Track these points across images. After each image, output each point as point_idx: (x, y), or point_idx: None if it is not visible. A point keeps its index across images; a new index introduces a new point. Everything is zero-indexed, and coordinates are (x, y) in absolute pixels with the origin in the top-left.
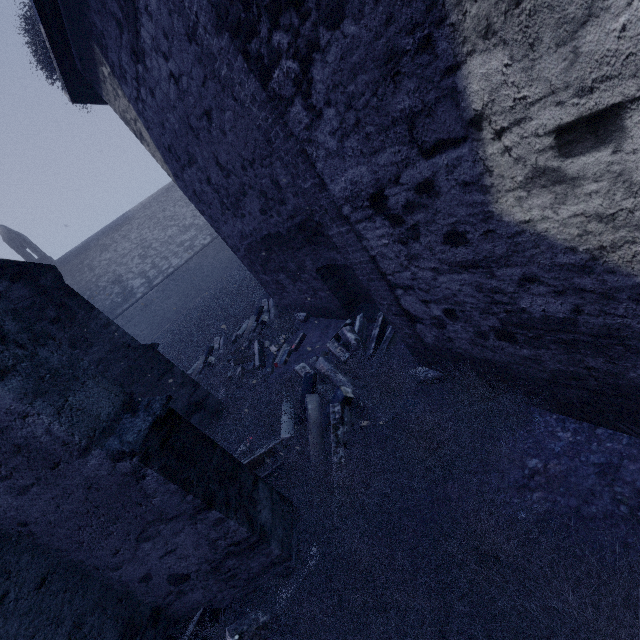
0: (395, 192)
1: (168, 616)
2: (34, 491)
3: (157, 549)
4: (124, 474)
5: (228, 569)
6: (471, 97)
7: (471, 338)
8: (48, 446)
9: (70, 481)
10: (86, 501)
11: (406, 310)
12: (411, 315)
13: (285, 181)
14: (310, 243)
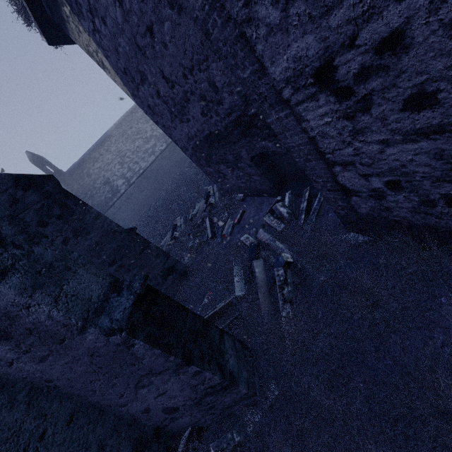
0: (347, 59)
1: (166, 432)
2: (50, 359)
3: (151, 393)
4: (117, 344)
5: (207, 403)
6: None
7: (414, 206)
8: (52, 328)
9: (76, 351)
10: (91, 364)
11: (342, 185)
12: (347, 189)
13: (221, 82)
14: (245, 136)
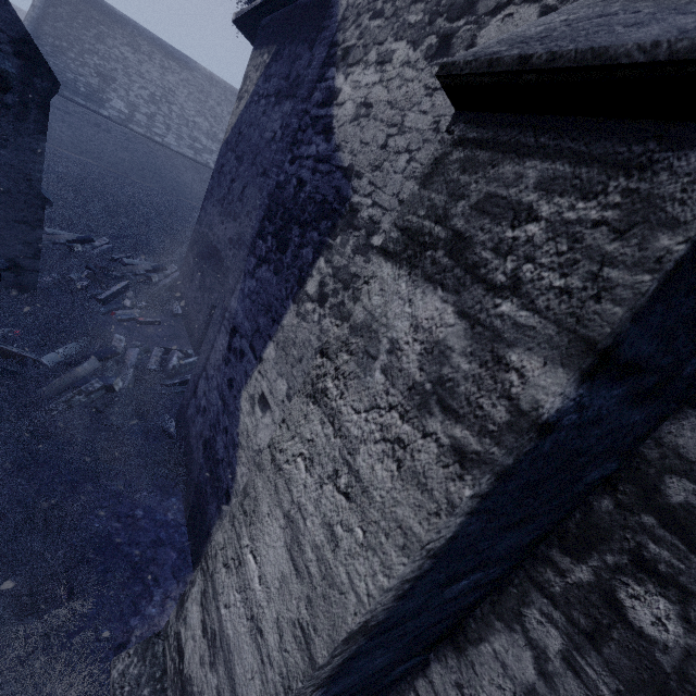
0: (238, 339)
1: None
2: None
3: None
4: None
5: None
6: (266, 352)
7: (199, 432)
8: None
9: None
10: None
11: (198, 386)
12: (197, 391)
13: None
14: None
